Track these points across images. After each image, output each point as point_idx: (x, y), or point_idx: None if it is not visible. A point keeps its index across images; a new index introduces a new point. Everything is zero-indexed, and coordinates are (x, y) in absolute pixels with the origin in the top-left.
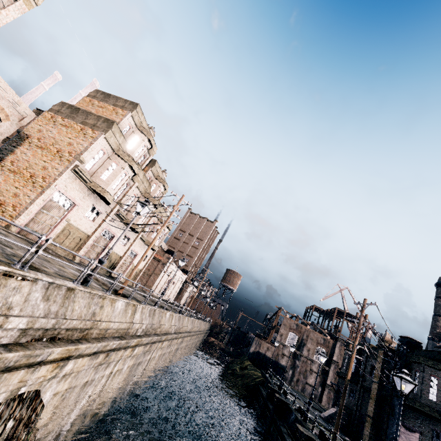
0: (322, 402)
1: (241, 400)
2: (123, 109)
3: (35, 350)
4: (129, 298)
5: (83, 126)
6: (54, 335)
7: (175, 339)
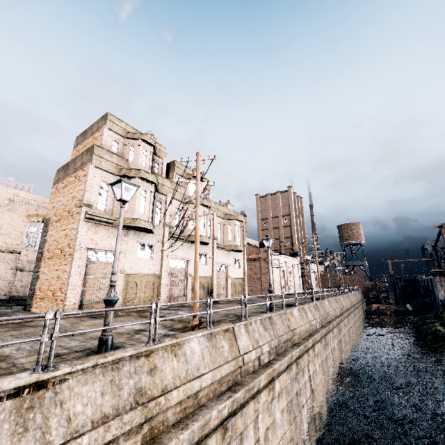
0: None
1: None
2: (99, 130)
3: None
4: (208, 326)
5: (75, 174)
6: None
7: (328, 333)
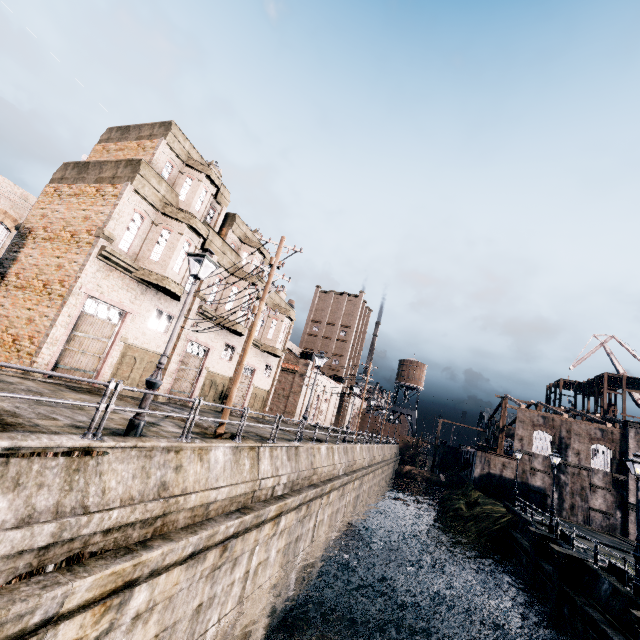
0: (630, 536)
1: (485, 559)
2: (152, 138)
3: (10, 606)
4: (237, 439)
5: (98, 185)
6: (73, 551)
7: (348, 483)
